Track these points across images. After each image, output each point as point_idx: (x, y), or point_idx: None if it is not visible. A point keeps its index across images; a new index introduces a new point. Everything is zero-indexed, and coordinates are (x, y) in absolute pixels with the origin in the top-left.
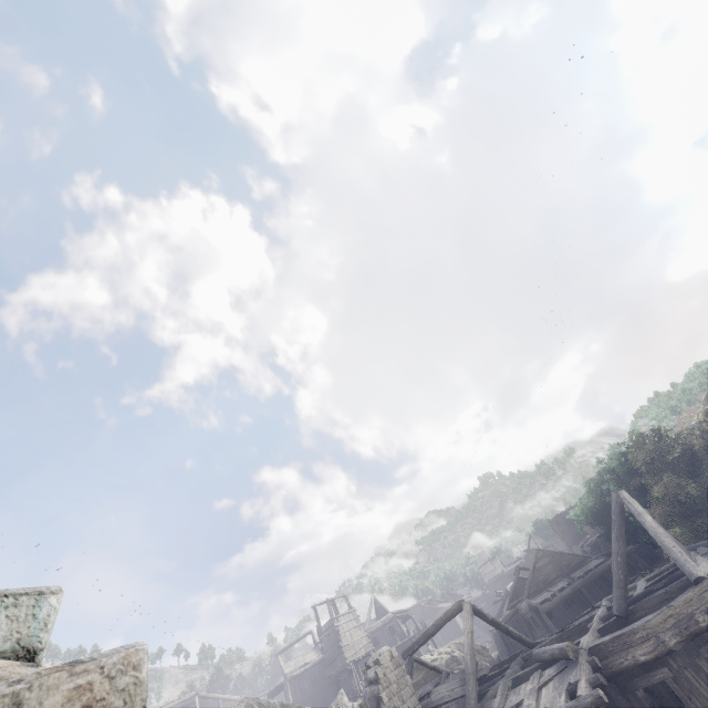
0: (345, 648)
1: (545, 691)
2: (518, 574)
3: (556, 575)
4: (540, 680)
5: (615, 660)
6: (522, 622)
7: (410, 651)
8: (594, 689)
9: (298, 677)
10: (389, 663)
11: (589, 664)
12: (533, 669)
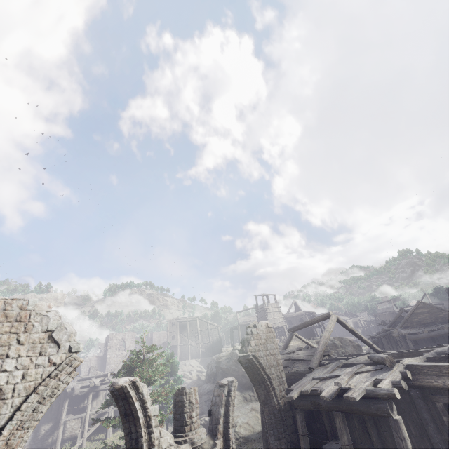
0: (269, 320)
1: (358, 376)
2: (400, 313)
3: (430, 321)
4: (359, 369)
5: (426, 379)
6: (392, 340)
7: (293, 329)
8: (391, 388)
9: (244, 325)
10: (264, 329)
11: (400, 373)
12: (365, 363)
